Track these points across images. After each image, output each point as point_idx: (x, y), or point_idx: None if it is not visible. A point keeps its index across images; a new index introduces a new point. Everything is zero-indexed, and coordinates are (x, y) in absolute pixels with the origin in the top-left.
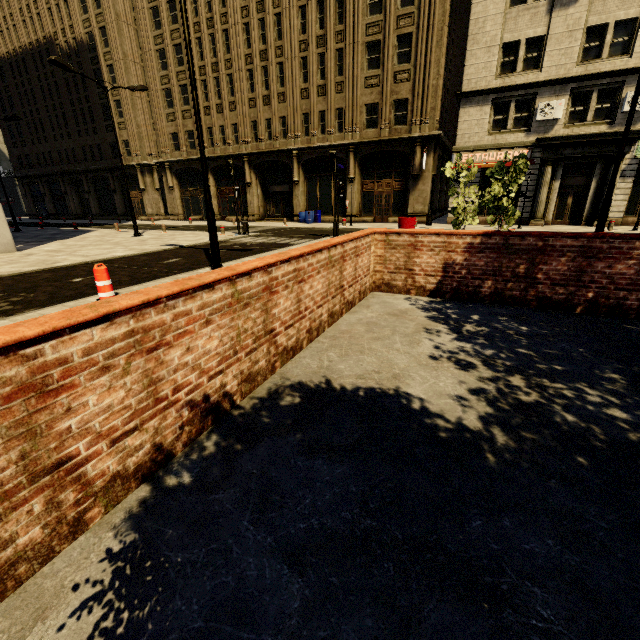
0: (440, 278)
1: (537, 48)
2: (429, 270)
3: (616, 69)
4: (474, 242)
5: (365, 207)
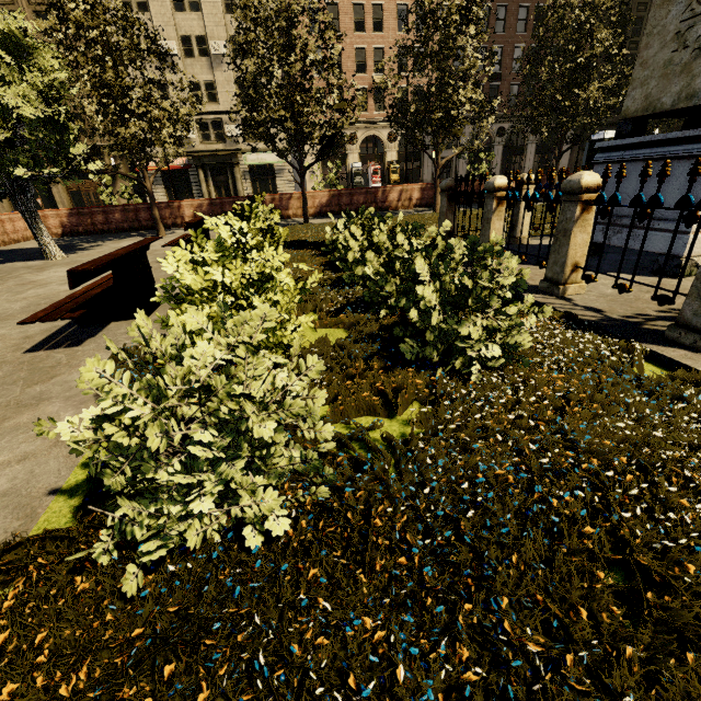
0: (62, 229)
1: (165, 89)
2: (56, 226)
3: (214, 111)
4: (68, 213)
5: (77, 204)
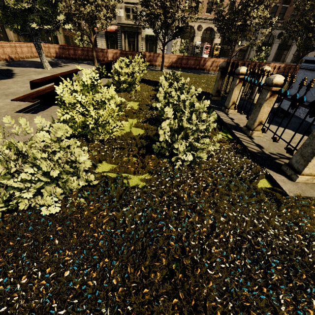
0: (56, 54)
1: None
2: (53, 52)
3: (134, 2)
4: (59, 47)
5: (67, 42)
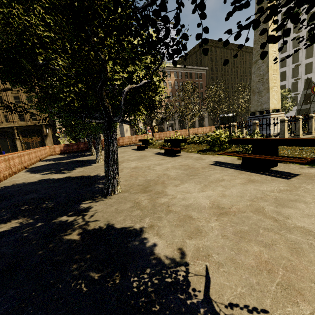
0: (60, 151)
1: None
2: (58, 151)
3: None
4: (64, 146)
5: (27, 147)
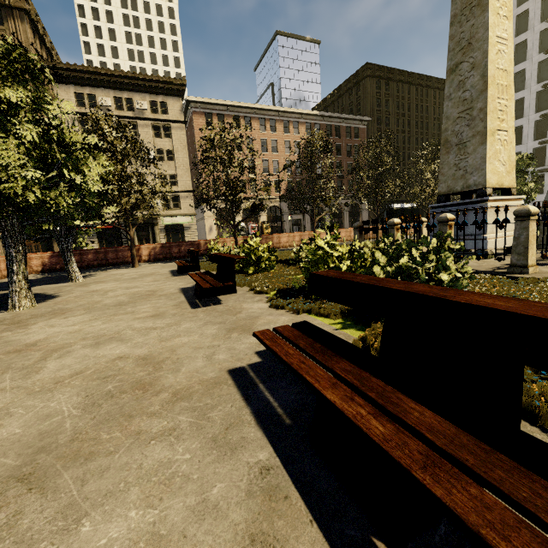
0: (43, 267)
1: None
2: (38, 265)
3: None
4: (50, 255)
5: None
